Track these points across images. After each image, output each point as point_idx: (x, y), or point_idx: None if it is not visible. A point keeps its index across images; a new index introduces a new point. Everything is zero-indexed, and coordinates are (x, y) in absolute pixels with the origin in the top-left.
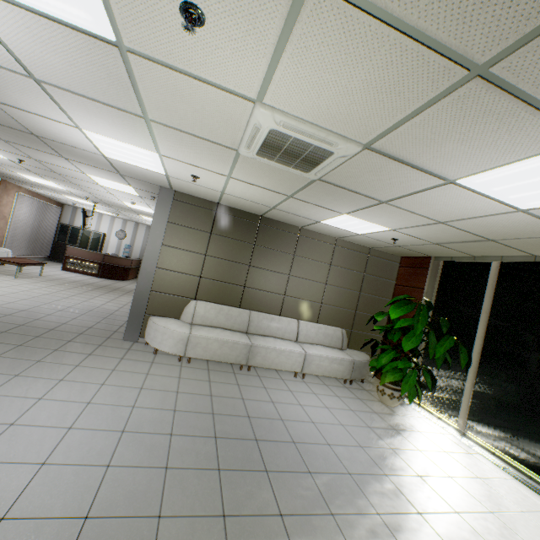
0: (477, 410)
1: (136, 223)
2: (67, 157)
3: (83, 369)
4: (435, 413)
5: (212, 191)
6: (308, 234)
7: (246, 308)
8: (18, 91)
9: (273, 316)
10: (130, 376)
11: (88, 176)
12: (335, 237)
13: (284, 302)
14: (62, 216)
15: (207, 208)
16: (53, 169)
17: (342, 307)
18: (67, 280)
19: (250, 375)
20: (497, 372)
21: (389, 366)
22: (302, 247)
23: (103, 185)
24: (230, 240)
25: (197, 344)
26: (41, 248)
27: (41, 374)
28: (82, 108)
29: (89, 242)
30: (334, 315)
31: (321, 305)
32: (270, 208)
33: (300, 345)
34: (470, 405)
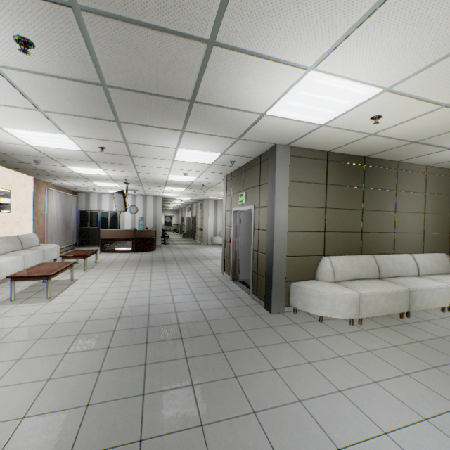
0: None
1: (143, 196)
2: (190, 128)
3: (321, 365)
4: None
5: (356, 135)
6: (404, 167)
7: (366, 253)
8: (316, 5)
9: (392, 256)
10: (367, 360)
11: (174, 152)
12: (425, 165)
13: (395, 239)
14: (77, 203)
15: (318, 159)
16: (134, 151)
17: (439, 232)
18: (120, 261)
19: (420, 322)
20: None
21: None
22: (401, 181)
23: (178, 159)
24: (343, 187)
25: (368, 303)
26: (70, 237)
27: (310, 389)
28: (406, 17)
29: (108, 222)
30: (434, 242)
31: (423, 235)
32: (403, 144)
33: (429, 279)
34: None
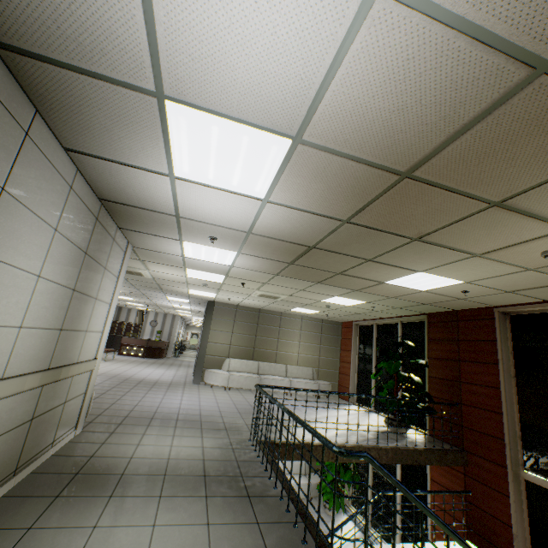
0: (374, 513)
1: None
2: None
3: None
4: (358, 516)
5: None
6: None
7: None
8: None
9: None
10: None
11: None
12: None
13: None
14: None
15: None
16: None
17: None
18: None
19: None
20: (378, 488)
21: (325, 489)
22: None
23: None
24: None
25: None
26: None
27: None
28: None
29: None
30: None
31: None
32: None
33: None
34: (371, 509)
